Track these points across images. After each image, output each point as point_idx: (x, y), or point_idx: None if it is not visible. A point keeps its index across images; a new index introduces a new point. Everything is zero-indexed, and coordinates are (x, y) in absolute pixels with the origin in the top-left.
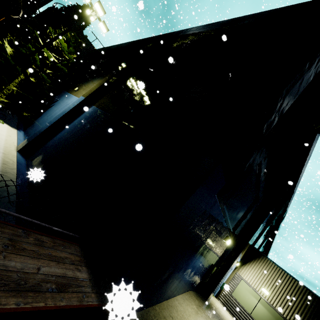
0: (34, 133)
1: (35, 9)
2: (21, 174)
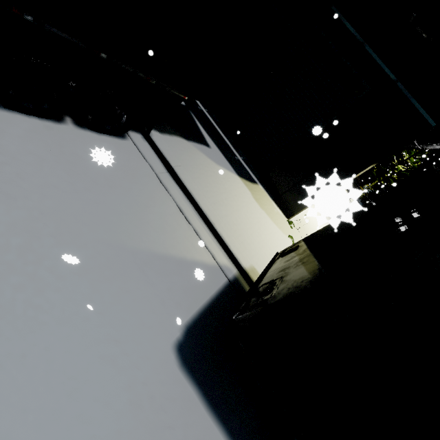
0: None
1: None
2: None
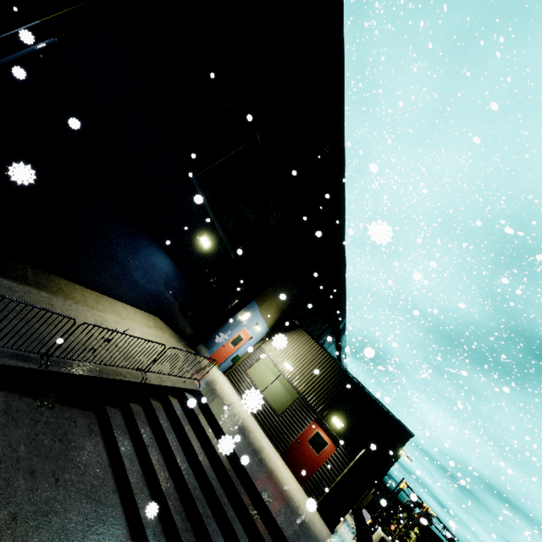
0: None
1: None
2: None
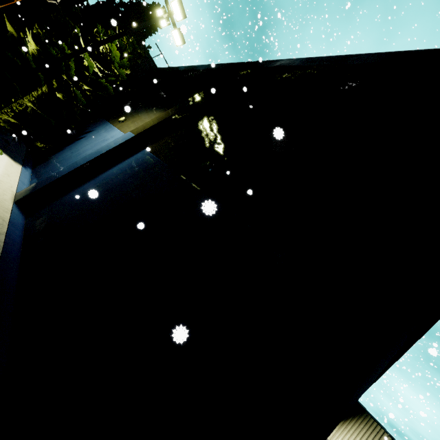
0: (46, 177)
1: (82, 1)
2: (11, 245)
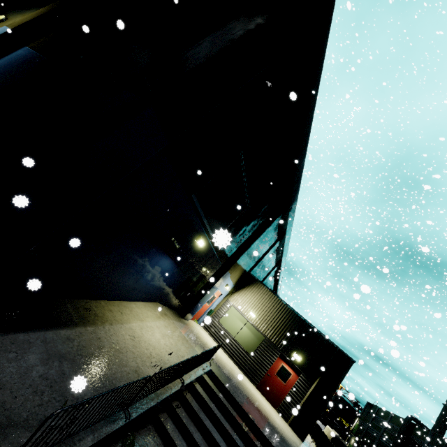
0: None
1: None
2: None
